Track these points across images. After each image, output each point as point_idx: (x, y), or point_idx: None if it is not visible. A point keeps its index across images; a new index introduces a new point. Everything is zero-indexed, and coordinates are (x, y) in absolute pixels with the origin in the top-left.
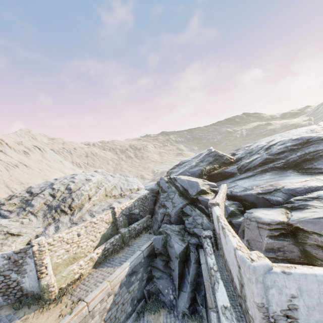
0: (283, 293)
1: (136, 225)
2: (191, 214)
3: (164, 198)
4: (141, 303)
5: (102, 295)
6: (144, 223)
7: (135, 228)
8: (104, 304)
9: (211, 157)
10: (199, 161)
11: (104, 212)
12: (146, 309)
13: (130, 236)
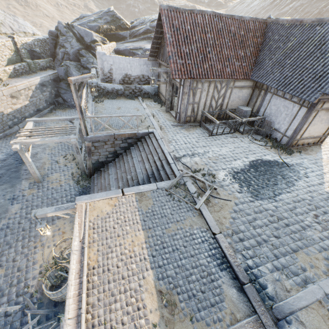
0: (109, 64)
1: (39, 61)
2: (86, 56)
3: (63, 41)
4: (53, 106)
5: (24, 86)
6: (47, 63)
7: (39, 63)
8: (27, 92)
9: (109, 17)
10: (97, 17)
11: (3, 39)
12: (57, 108)
13: (36, 69)
